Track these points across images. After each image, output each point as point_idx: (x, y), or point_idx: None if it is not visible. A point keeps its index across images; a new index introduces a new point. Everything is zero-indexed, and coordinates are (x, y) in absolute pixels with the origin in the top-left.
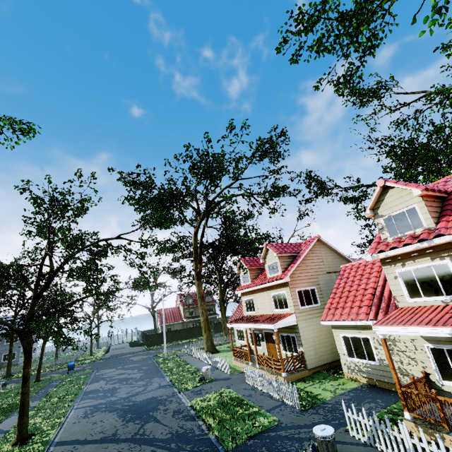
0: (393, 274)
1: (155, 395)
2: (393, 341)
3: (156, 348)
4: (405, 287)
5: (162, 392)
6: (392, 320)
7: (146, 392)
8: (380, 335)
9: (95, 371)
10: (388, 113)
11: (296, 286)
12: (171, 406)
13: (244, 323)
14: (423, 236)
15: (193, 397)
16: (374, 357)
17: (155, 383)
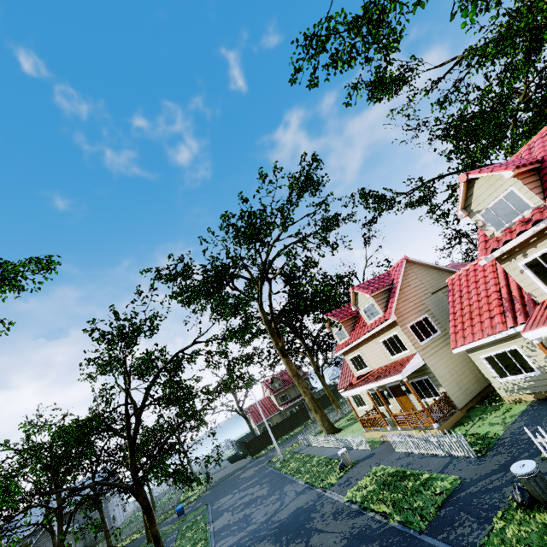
0: (516, 269)
1: (299, 505)
2: (546, 342)
3: (263, 453)
4: (537, 279)
5: (304, 498)
6: (540, 319)
7: (286, 505)
8: (534, 340)
9: (209, 505)
10: (425, 95)
11: (406, 321)
12: (326, 509)
13: (362, 386)
14: (535, 217)
15: (344, 491)
16: (531, 367)
17: (289, 492)
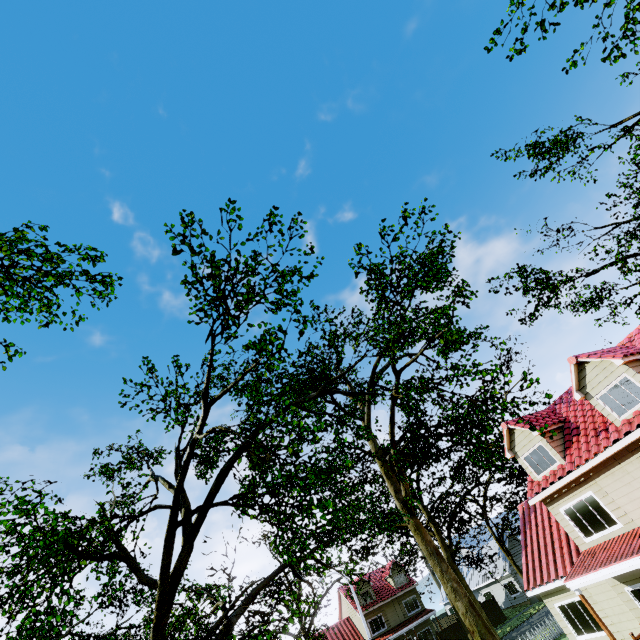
0: None
1: None
2: None
3: None
4: None
5: None
6: None
7: None
8: None
9: None
10: (606, 150)
11: None
12: None
13: None
14: None
15: None
16: None
17: None
